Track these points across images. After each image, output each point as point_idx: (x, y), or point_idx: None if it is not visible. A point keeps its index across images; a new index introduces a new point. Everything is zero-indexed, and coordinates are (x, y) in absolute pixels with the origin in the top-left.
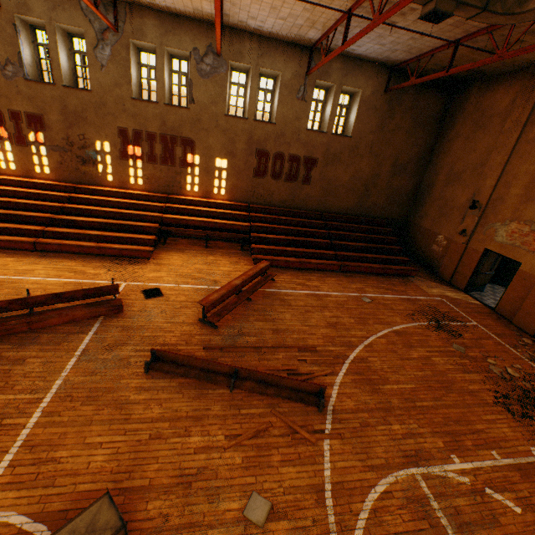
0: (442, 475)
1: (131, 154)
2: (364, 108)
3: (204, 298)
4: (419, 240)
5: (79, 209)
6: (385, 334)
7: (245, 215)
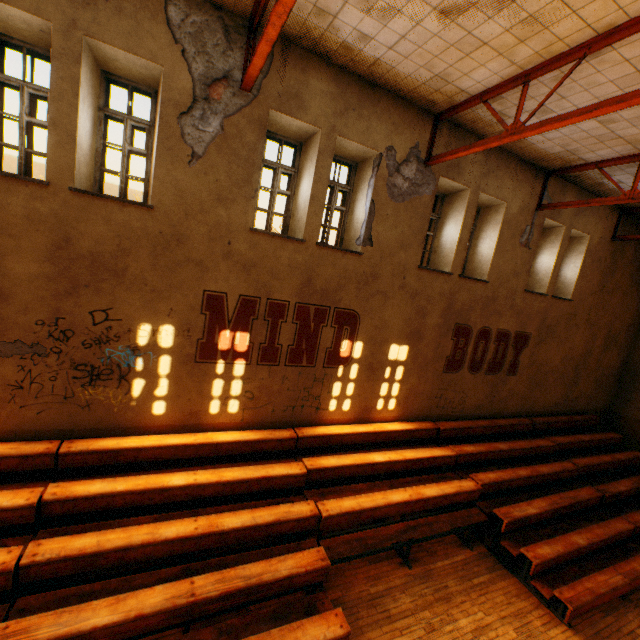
0: None
1: (224, 347)
2: (588, 260)
3: None
4: None
5: (83, 555)
6: None
7: (450, 455)
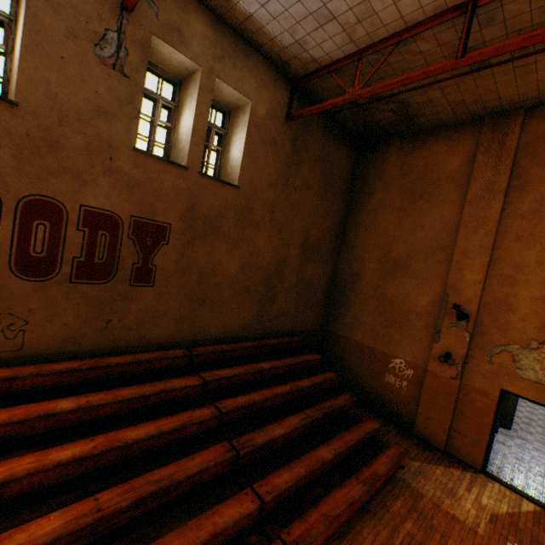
0: None
1: None
2: (257, 136)
3: None
4: (355, 363)
5: None
6: None
7: None
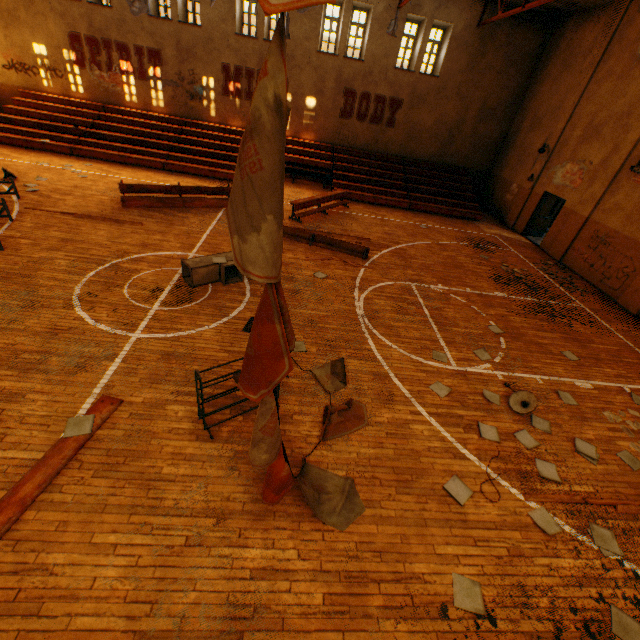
0: (427, 287)
1: (232, 91)
2: (454, 45)
3: (293, 201)
4: (496, 191)
5: (191, 140)
6: (428, 243)
7: (329, 155)
